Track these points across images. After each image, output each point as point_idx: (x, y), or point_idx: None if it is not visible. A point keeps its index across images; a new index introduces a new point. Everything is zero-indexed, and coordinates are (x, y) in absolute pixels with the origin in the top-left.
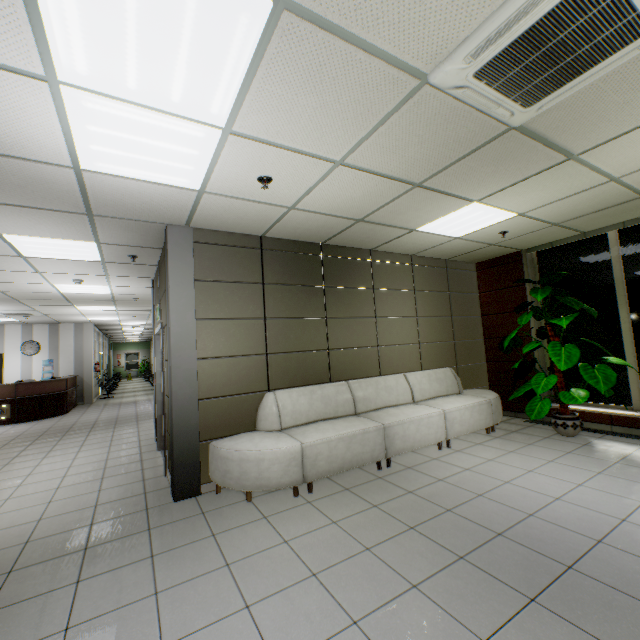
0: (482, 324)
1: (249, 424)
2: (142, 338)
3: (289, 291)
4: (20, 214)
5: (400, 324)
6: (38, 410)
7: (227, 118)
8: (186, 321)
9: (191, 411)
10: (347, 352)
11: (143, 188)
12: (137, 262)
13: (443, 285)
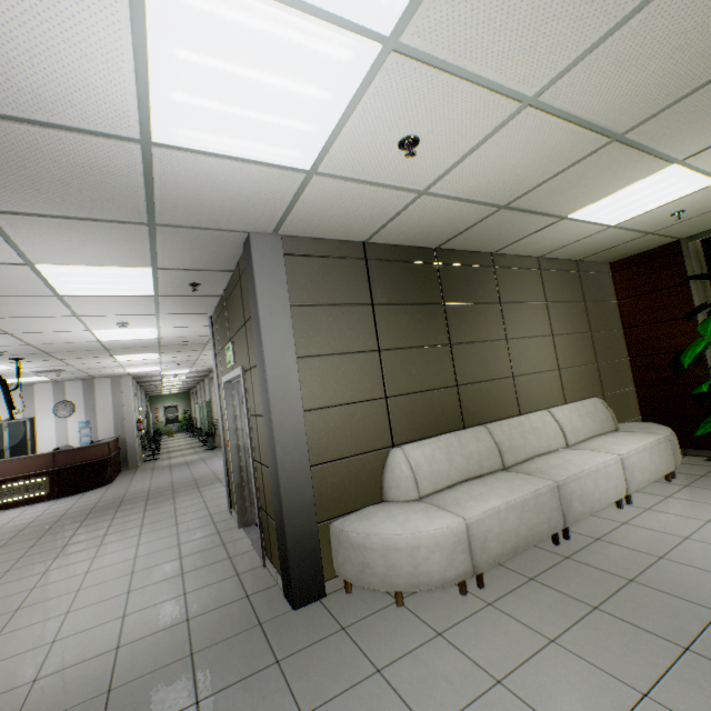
0: (625, 339)
1: (374, 493)
2: (181, 388)
3: (404, 312)
4: (59, 231)
5: (535, 346)
6: (80, 481)
7: (401, 13)
8: (285, 361)
9: (303, 483)
10: (479, 387)
11: (232, 172)
12: (197, 293)
13: (577, 293)
